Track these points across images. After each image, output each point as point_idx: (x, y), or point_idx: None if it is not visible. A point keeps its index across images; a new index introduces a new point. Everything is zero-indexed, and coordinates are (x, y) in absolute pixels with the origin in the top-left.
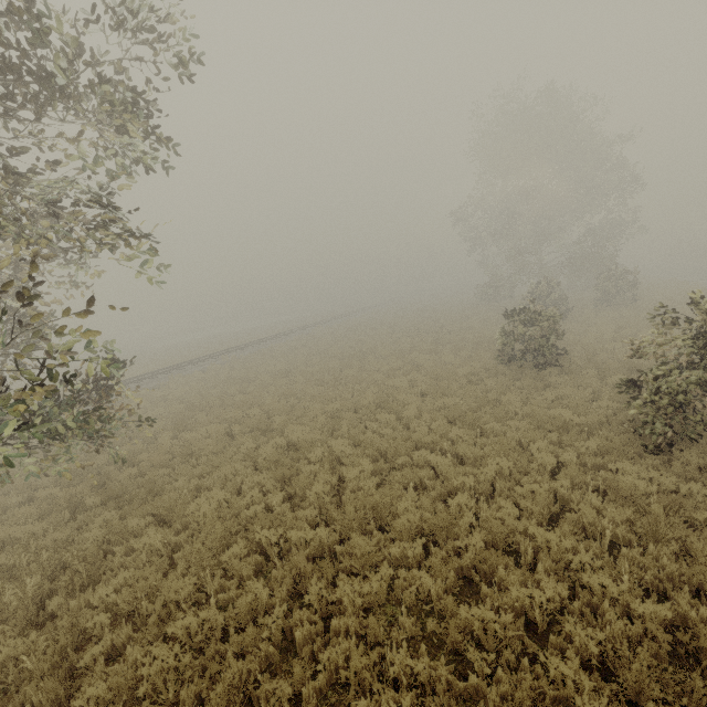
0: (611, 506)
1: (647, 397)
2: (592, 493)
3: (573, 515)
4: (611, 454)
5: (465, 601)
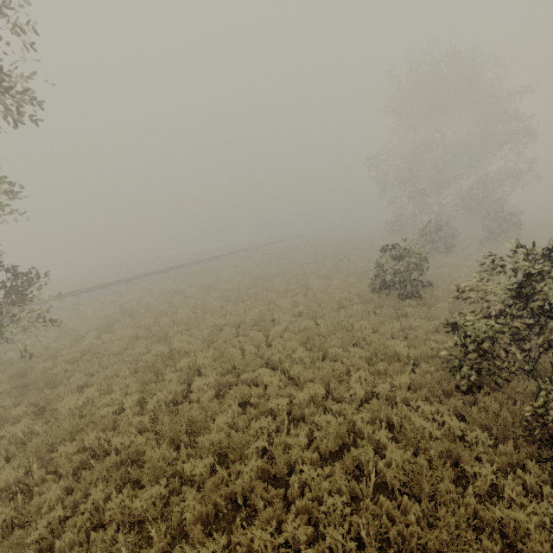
0: (393, 446)
1: (458, 339)
2: (383, 429)
3: (357, 450)
4: (422, 390)
5: (223, 527)
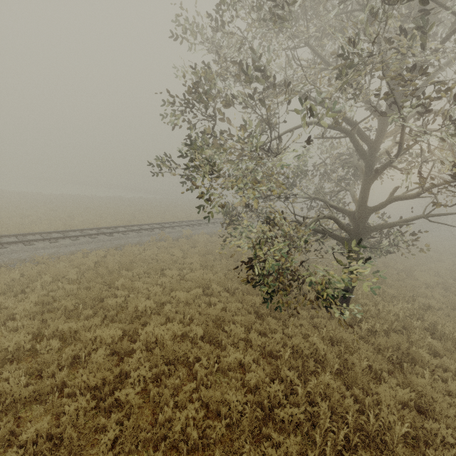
0: None
1: None
2: None
3: None
4: None
5: None
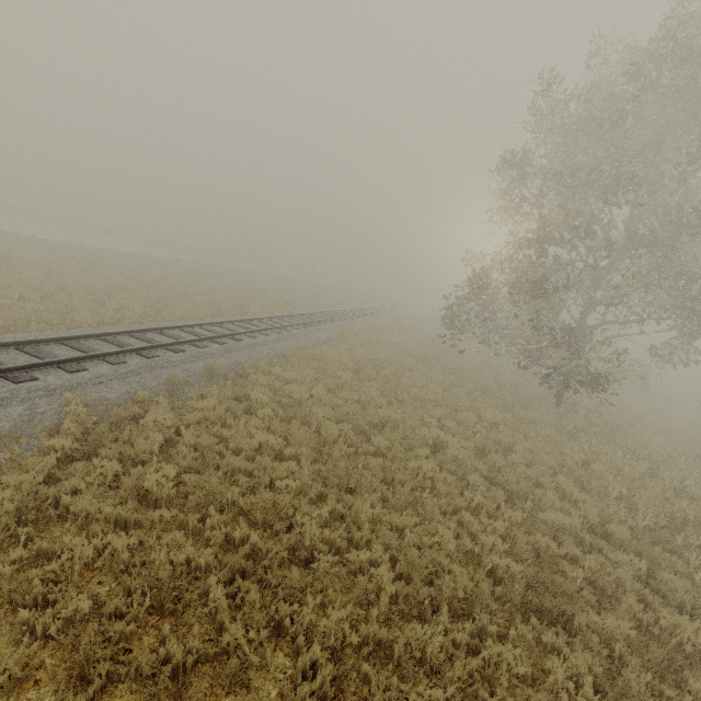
0: None
1: None
2: None
3: None
4: None
5: None
